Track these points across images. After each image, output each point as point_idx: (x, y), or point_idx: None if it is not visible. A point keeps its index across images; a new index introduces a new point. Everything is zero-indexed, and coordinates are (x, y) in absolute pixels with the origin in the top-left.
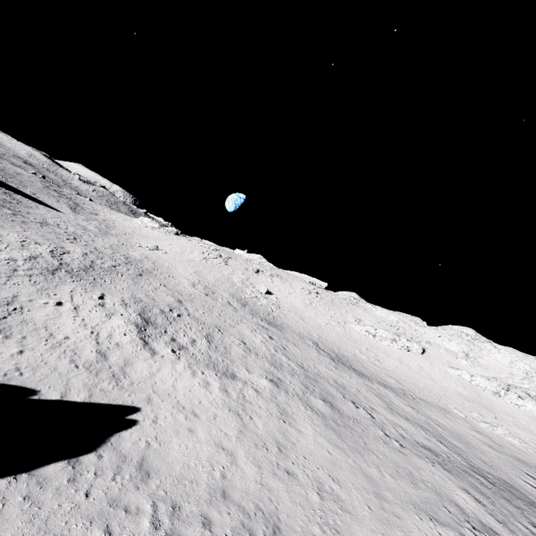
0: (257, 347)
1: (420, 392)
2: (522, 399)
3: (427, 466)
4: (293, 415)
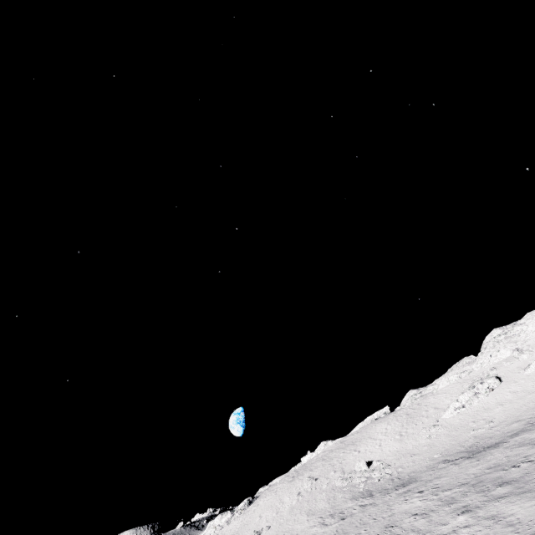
0: (424, 506)
1: None
2: None
3: None
4: (499, 512)
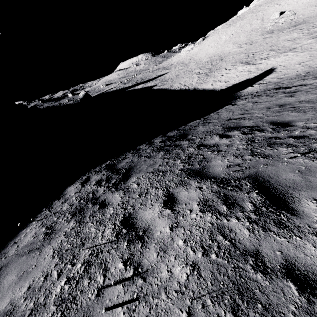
0: (296, 37)
1: None
2: None
3: None
4: None
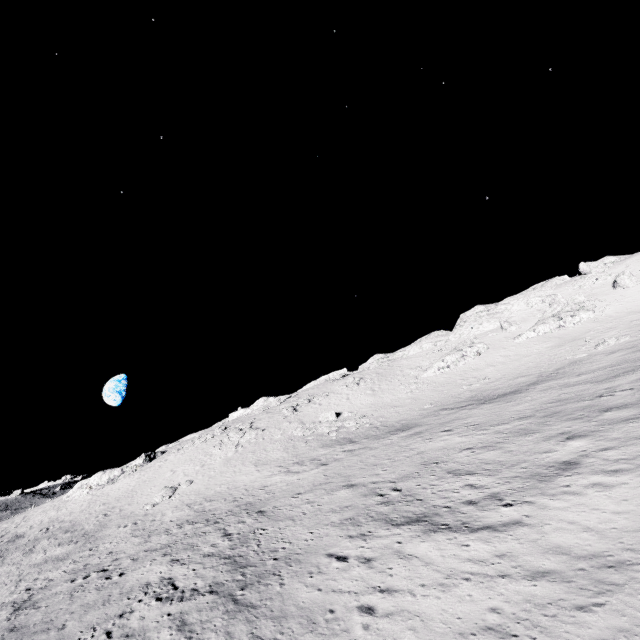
0: (477, 441)
1: (543, 368)
2: (574, 316)
3: None
4: None
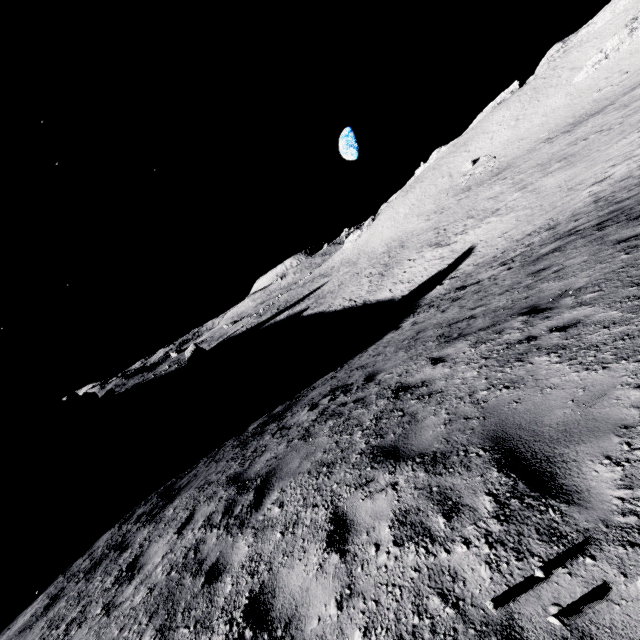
0: (499, 191)
1: None
2: None
3: (639, 114)
4: (539, 186)
